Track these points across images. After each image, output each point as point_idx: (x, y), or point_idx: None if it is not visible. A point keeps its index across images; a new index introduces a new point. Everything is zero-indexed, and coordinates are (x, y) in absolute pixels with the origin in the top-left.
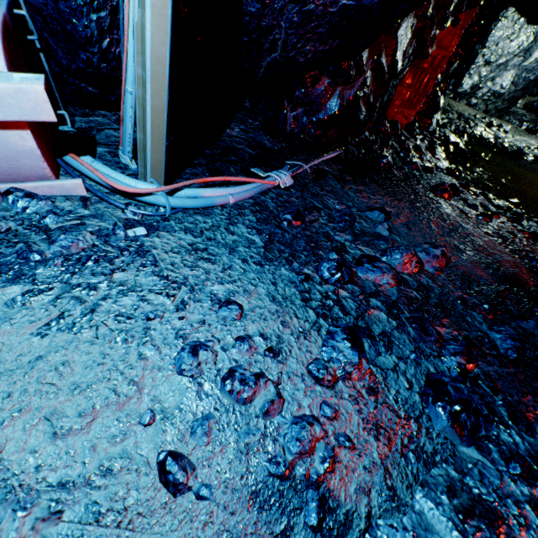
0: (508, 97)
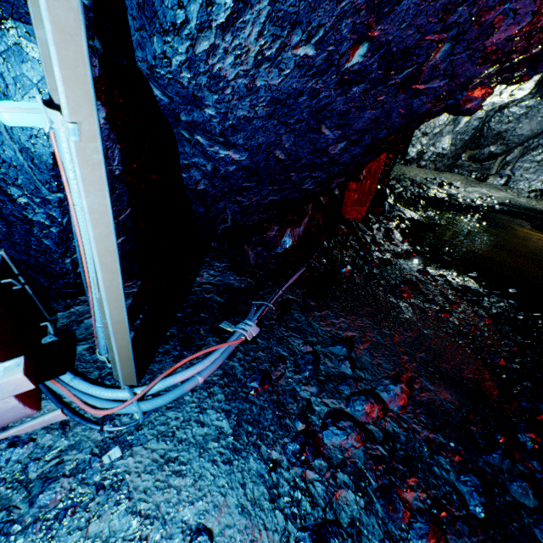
0: (451, 155)
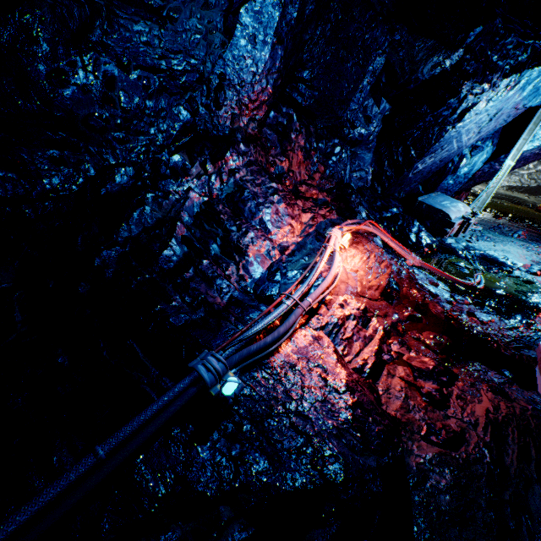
0: None
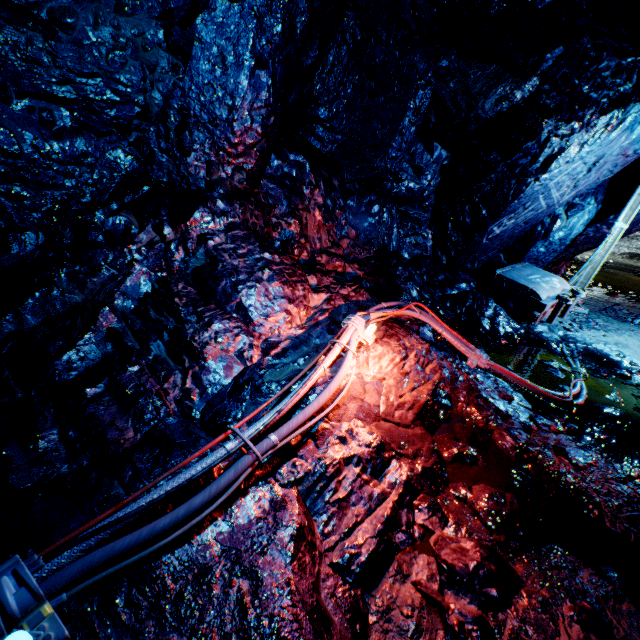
0: None
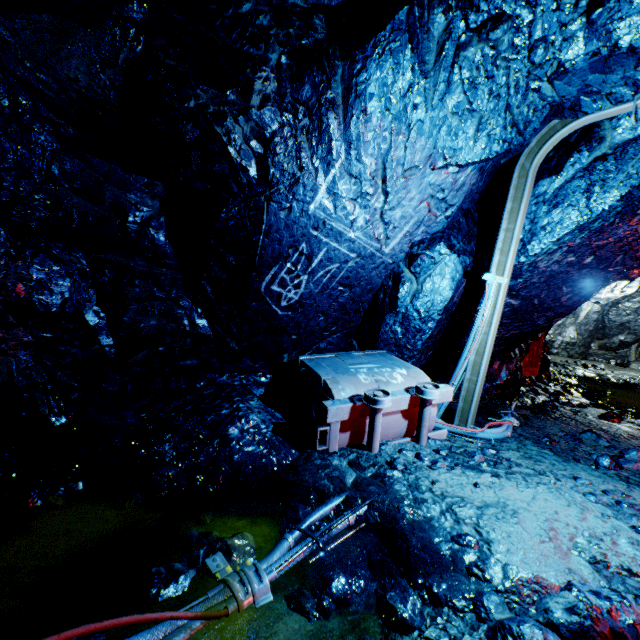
0: (581, 344)
